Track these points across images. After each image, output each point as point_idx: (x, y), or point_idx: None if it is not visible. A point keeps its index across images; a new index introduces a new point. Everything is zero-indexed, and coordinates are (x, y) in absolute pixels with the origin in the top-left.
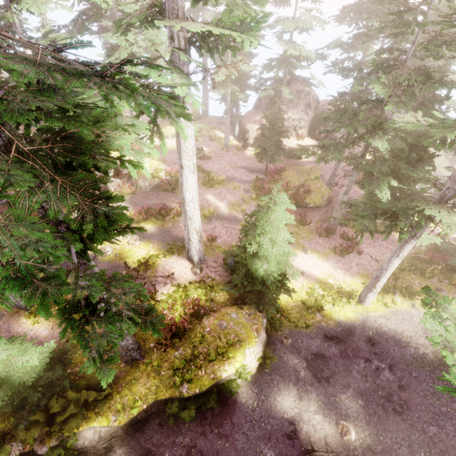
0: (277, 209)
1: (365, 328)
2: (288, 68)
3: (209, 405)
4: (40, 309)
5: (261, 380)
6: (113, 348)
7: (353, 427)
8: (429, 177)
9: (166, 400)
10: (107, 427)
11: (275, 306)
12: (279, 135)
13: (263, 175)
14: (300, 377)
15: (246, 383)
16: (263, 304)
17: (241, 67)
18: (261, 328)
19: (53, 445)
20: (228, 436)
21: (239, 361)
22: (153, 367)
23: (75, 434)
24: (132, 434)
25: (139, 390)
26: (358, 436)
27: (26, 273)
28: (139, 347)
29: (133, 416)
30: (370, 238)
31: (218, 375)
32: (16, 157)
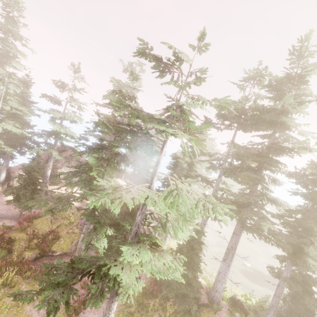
0: None
1: None
2: (57, 138)
3: None
4: None
5: None
6: None
7: None
8: (126, 228)
9: None
10: None
11: None
12: (37, 184)
13: (16, 222)
14: None
15: None
16: None
17: (7, 127)
18: None
19: None
20: None
21: None
22: None
23: None
24: None
25: None
26: None
27: None
28: None
29: None
30: None
31: None
32: None
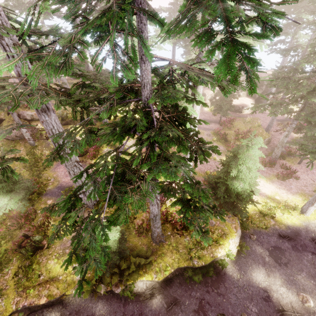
0: (256, 147)
1: (308, 231)
2: None
3: (210, 274)
4: (202, 198)
5: (240, 261)
6: (205, 225)
7: (310, 298)
8: None
9: (183, 268)
10: (151, 281)
11: (246, 212)
12: (231, 97)
13: (218, 124)
14: (265, 261)
15: (230, 262)
16: (237, 211)
17: None
18: (238, 226)
19: (122, 288)
20: (224, 295)
21: (227, 247)
22: (173, 247)
23: (133, 283)
24: (164, 287)
25: (168, 260)
26: (315, 304)
27: (190, 180)
28: (162, 234)
29: (166, 276)
30: (303, 168)
31: (215, 254)
32: (162, 120)
